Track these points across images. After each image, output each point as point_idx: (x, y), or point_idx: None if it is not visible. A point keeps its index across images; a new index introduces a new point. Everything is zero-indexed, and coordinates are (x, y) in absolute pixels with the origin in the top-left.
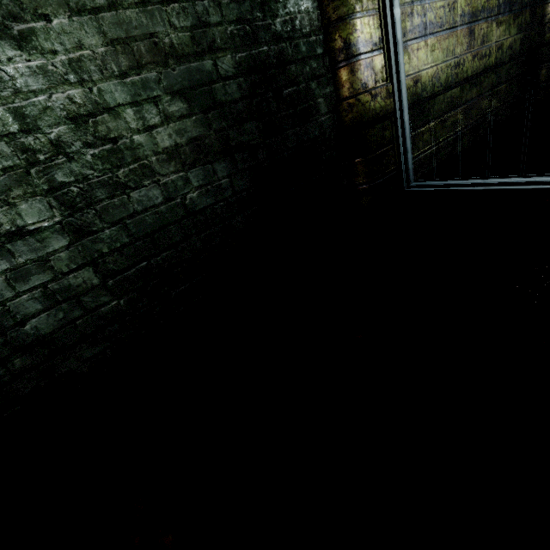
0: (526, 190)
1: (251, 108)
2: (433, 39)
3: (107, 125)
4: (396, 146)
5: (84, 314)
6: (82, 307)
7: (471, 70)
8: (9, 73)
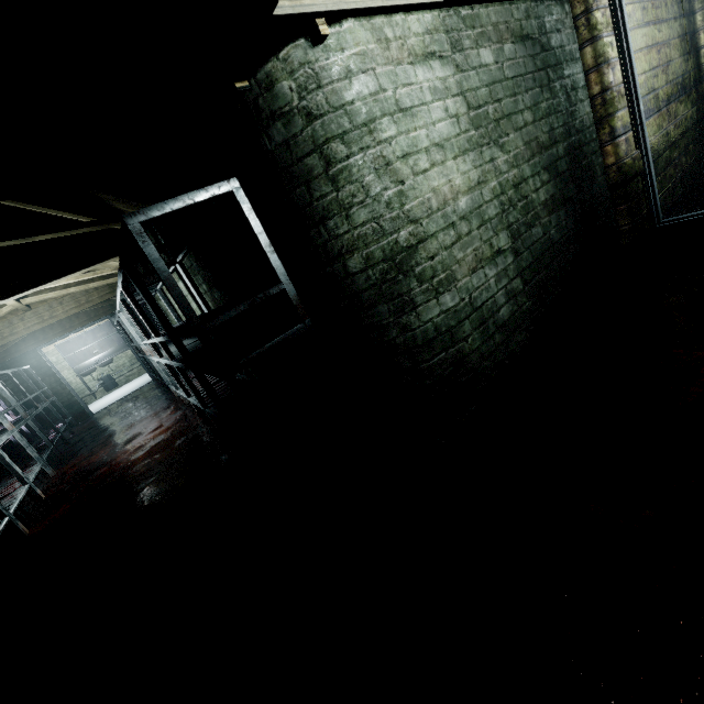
0: None
1: (570, 175)
2: (651, 119)
3: (524, 189)
4: (646, 194)
5: (517, 310)
6: (517, 304)
7: (674, 137)
8: (498, 164)
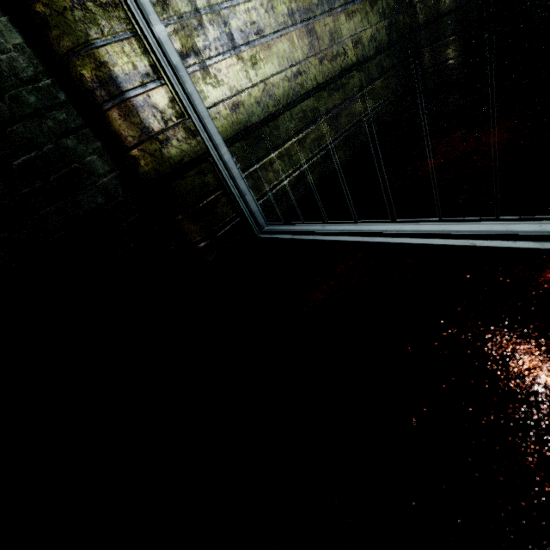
0: (359, 243)
1: None
2: (250, 49)
3: None
4: (229, 189)
5: None
6: None
7: (322, 76)
8: None
